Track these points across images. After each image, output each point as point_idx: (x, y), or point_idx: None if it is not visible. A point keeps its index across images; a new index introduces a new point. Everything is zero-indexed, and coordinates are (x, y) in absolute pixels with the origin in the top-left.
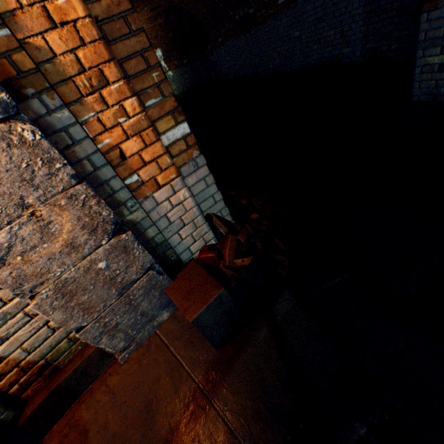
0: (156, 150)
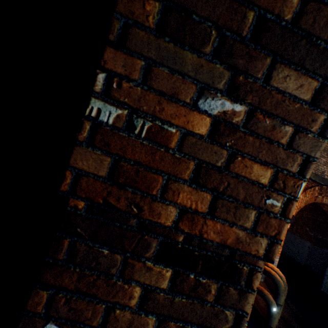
0: (279, 249)
